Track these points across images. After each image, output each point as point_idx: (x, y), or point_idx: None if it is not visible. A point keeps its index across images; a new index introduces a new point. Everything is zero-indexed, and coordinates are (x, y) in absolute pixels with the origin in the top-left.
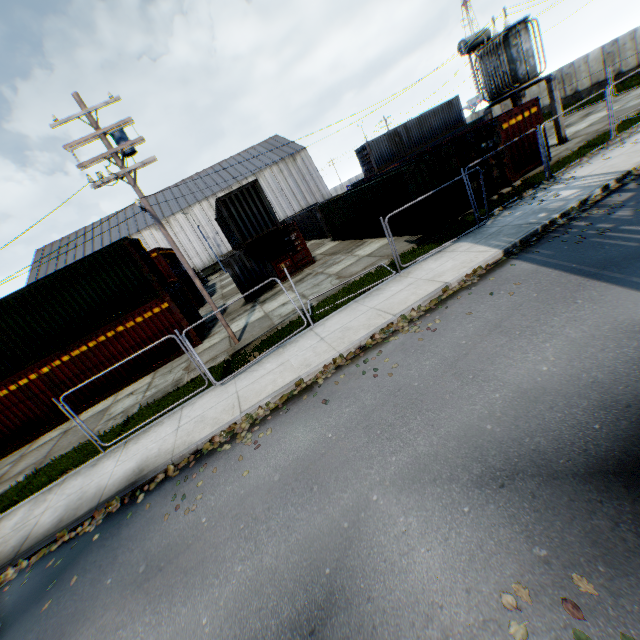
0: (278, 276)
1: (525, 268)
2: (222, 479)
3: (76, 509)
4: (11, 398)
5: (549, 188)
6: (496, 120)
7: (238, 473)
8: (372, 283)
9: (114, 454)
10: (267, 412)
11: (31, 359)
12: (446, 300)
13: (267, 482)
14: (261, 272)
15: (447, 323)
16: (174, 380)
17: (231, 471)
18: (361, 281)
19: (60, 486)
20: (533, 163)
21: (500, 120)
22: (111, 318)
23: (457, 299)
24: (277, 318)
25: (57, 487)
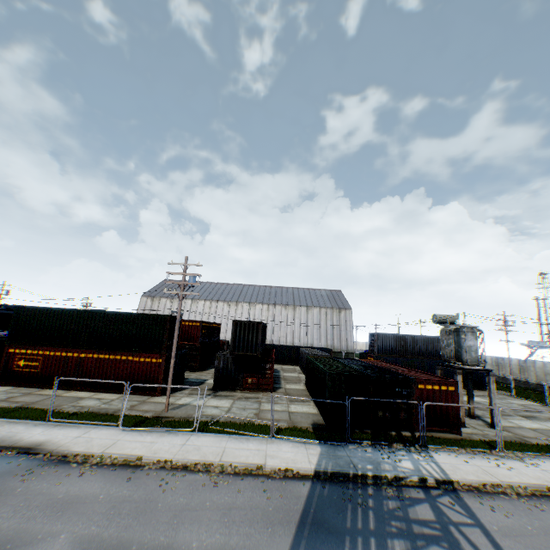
0: (243, 385)
1: (301, 490)
2: (51, 477)
3: (4, 440)
4: (59, 358)
5: (412, 452)
6: (414, 378)
7: (58, 480)
8: (255, 432)
9: (48, 426)
10: (110, 462)
11: (83, 345)
12: (251, 474)
13: (56, 494)
14: (234, 375)
15: (225, 487)
16: (120, 408)
17: (58, 477)
18: (255, 426)
19: (16, 423)
20: (442, 427)
21: (418, 380)
22: (131, 349)
23: (254, 478)
24: (199, 412)
25: (15, 423)
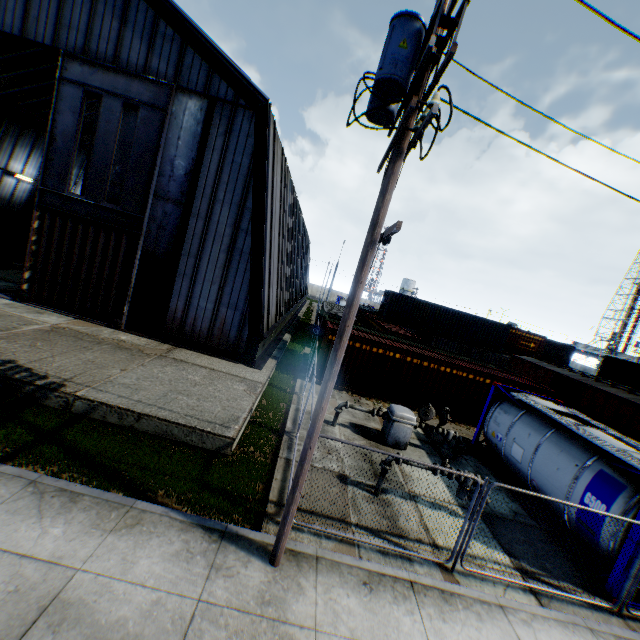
0: None
1: None
2: None
3: None
4: None
5: None
6: None
7: None
8: None
9: None
10: None
11: None
12: None
13: None
14: None
15: None
16: None
17: None
18: None
19: None
20: None
21: None
22: None
23: None
24: None
25: None
